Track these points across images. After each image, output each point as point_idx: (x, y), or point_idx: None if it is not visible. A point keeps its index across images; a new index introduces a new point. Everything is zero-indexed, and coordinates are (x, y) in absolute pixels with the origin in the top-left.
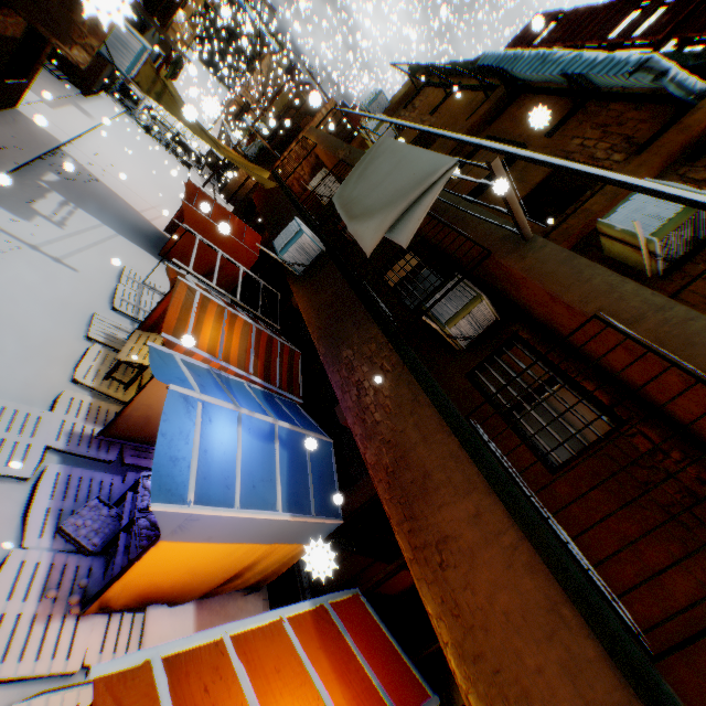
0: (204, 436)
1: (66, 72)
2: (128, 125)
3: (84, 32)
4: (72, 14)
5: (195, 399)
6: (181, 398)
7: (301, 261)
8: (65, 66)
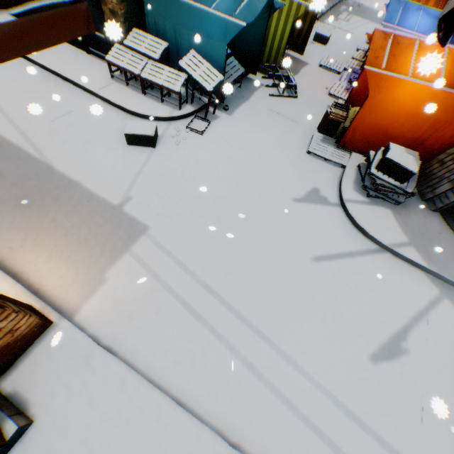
0: (403, 14)
1: None
2: None
3: None
4: None
5: (401, 2)
6: (396, 1)
7: None
8: None
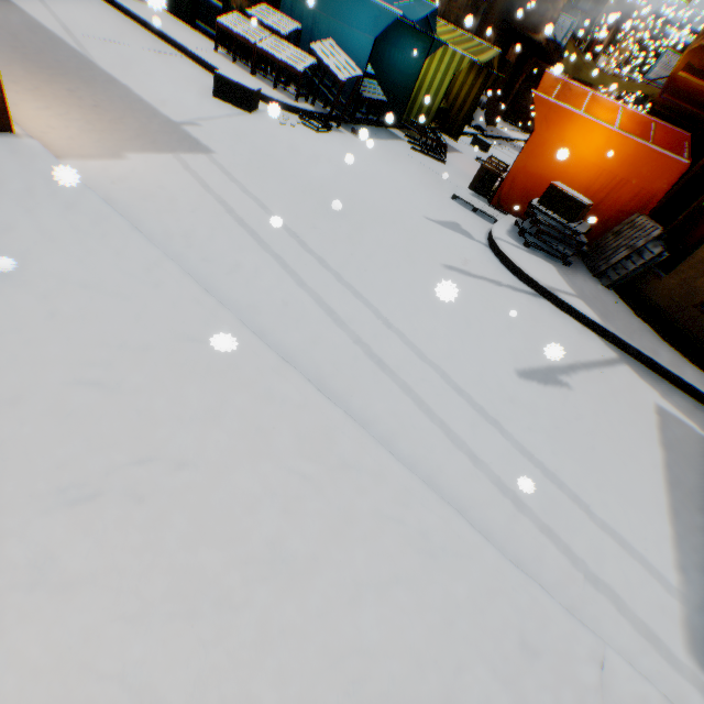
0: None
1: (516, 123)
2: None
3: (545, 25)
4: (541, 20)
5: None
6: None
7: (662, 77)
8: (516, 120)
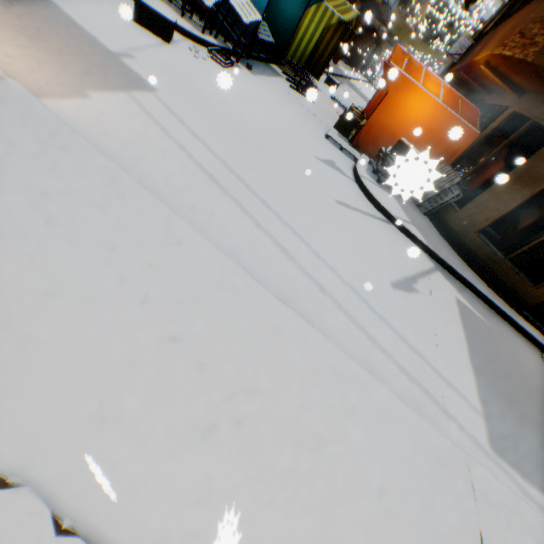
0: None
1: (349, 62)
2: (369, 86)
3: None
4: None
5: None
6: None
7: (458, 54)
8: (349, 60)
